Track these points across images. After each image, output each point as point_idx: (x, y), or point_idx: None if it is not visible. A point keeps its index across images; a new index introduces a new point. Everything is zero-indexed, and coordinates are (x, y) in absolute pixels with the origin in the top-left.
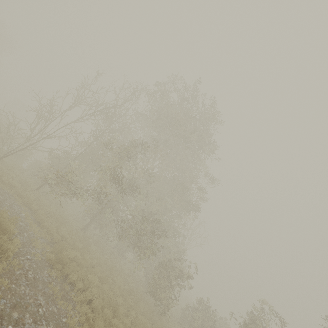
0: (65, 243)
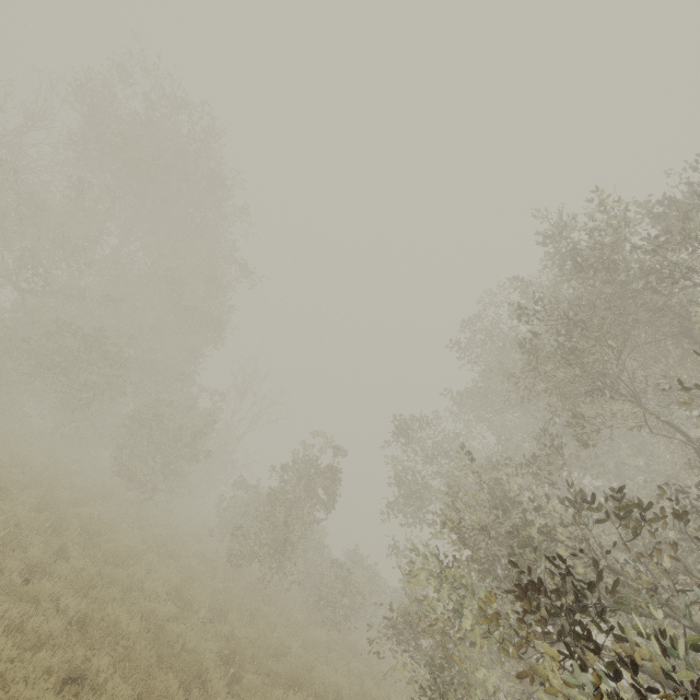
0: None
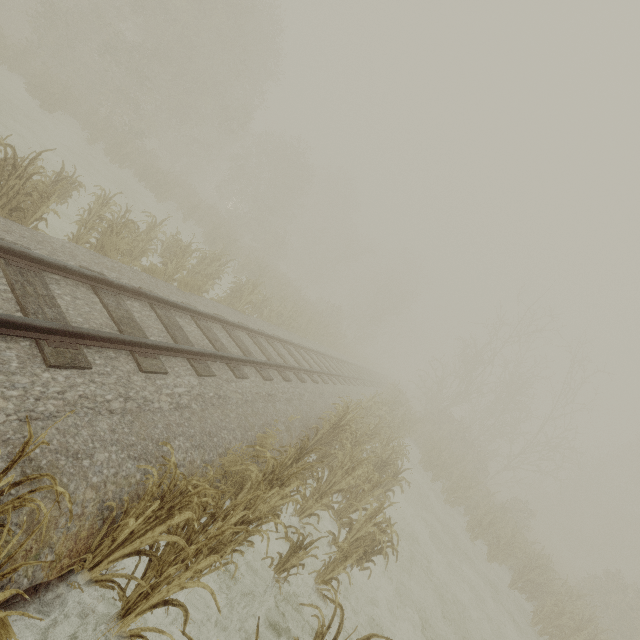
0: None
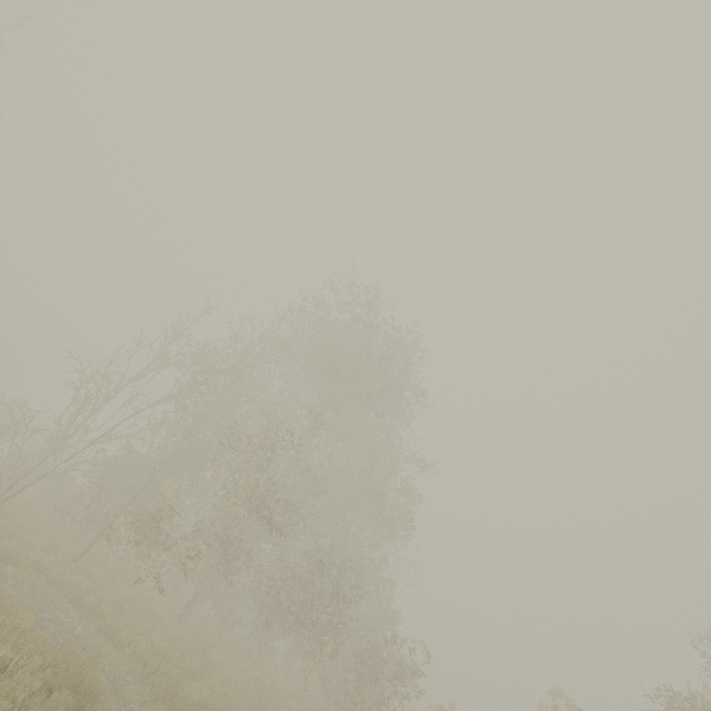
0: (171, 668)
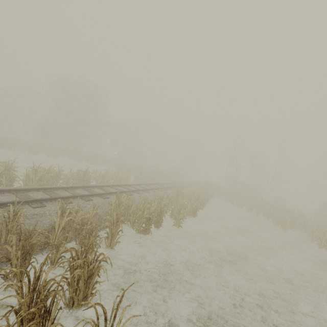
0: None
